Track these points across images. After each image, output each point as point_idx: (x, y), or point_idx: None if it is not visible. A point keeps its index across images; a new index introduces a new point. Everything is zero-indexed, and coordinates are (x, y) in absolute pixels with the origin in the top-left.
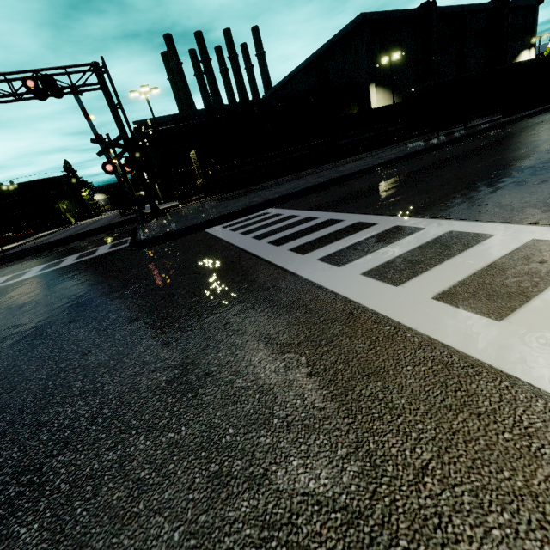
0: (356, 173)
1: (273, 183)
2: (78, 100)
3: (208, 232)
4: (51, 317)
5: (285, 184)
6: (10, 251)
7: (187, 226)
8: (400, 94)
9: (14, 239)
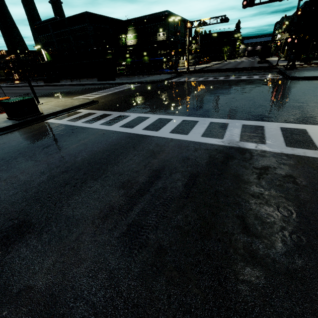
0: None
1: None
2: (298, 4)
3: None
4: (274, 88)
5: None
6: (210, 68)
7: (315, 76)
8: None
9: (205, 62)
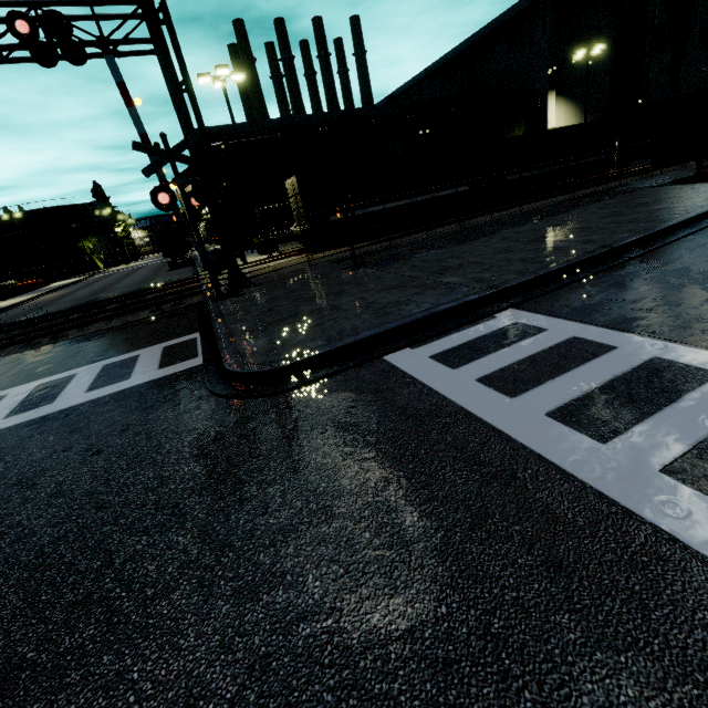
0: (649, 236)
1: (423, 237)
2: (112, 66)
3: (405, 372)
4: None
5: (472, 244)
6: (4, 314)
7: (343, 344)
8: (588, 111)
9: (16, 290)
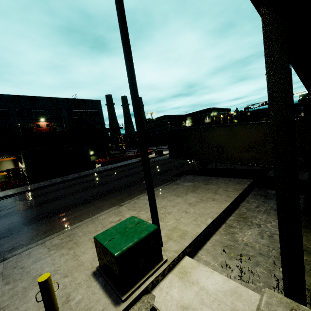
0: None
1: None
2: None
3: None
4: None
5: None
6: None
7: None
8: None
9: None
